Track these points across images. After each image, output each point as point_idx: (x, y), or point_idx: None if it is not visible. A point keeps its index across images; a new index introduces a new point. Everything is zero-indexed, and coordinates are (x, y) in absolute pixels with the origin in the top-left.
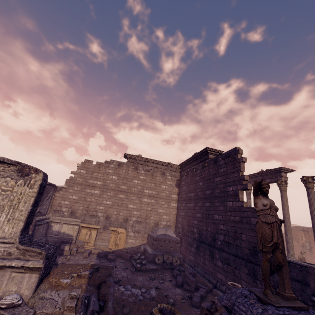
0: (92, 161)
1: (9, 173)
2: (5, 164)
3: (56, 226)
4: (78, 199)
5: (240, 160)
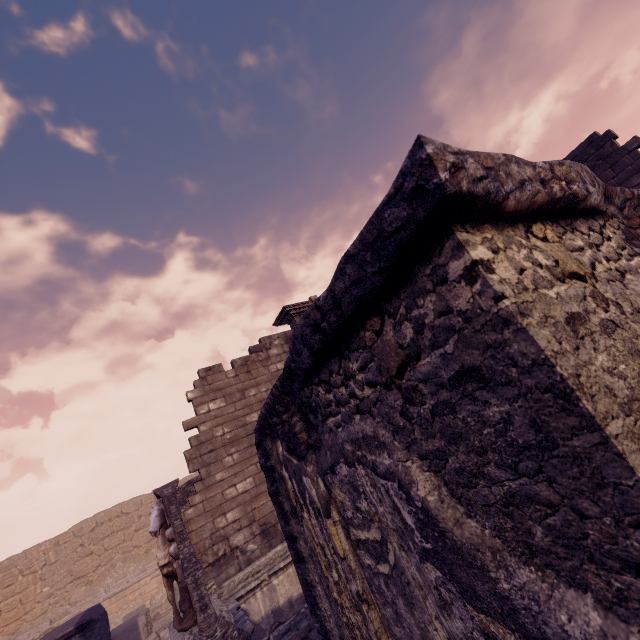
0: (220, 365)
1: (638, 268)
2: (576, 223)
3: (256, 604)
4: (255, 483)
5: (633, 145)
